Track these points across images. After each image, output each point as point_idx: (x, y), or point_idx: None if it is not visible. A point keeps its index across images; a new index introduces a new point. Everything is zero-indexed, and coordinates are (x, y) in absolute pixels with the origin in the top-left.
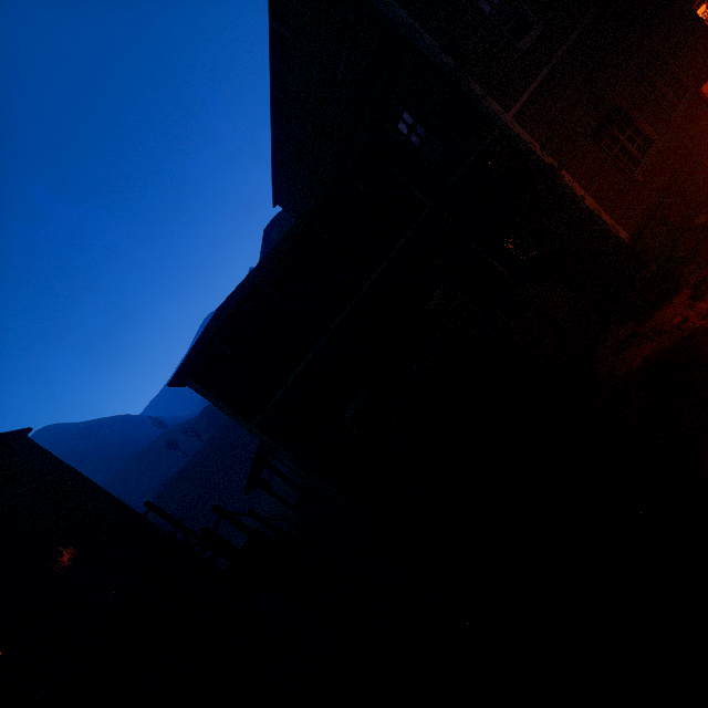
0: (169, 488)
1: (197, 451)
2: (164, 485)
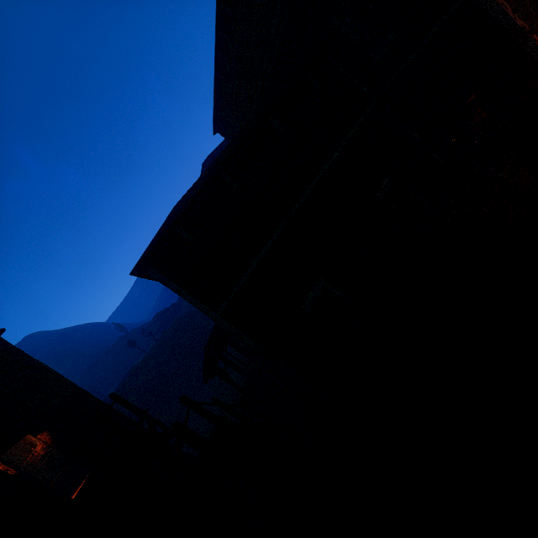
0: (131, 379)
1: (152, 348)
2: (126, 376)
